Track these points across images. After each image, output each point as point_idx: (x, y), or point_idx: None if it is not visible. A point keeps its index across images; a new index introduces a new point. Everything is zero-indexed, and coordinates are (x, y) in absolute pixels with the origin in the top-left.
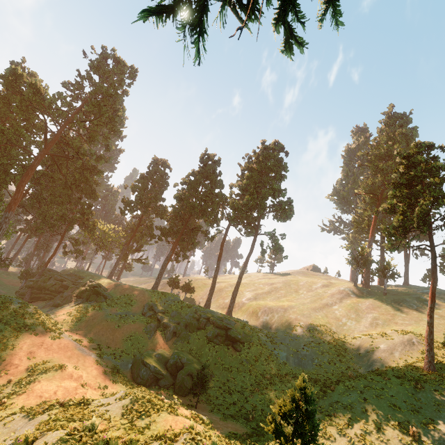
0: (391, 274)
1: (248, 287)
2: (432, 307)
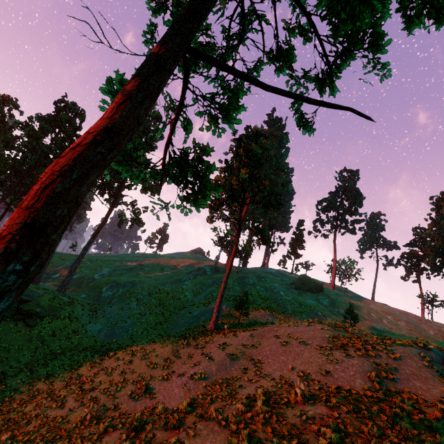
0: (245, 255)
1: (113, 264)
2: (227, 274)
